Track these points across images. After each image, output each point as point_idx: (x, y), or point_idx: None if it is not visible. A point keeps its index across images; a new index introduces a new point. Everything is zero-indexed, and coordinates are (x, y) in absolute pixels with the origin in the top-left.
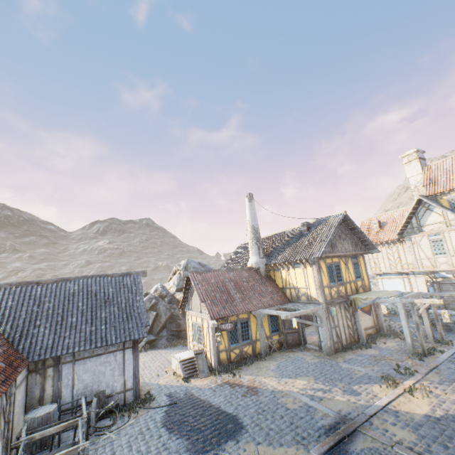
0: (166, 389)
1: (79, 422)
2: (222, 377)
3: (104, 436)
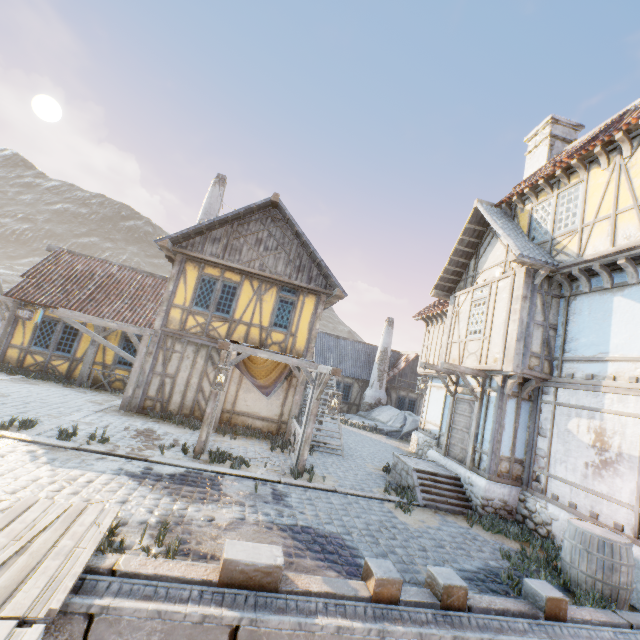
0: None
1: None
2: None
3: None
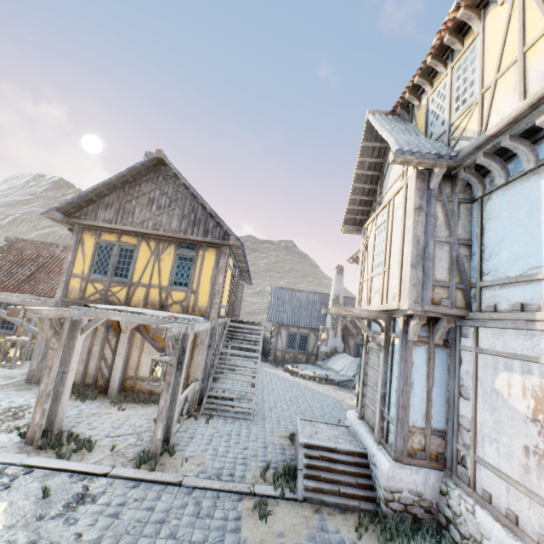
0: None
1: None
2: None
3: None
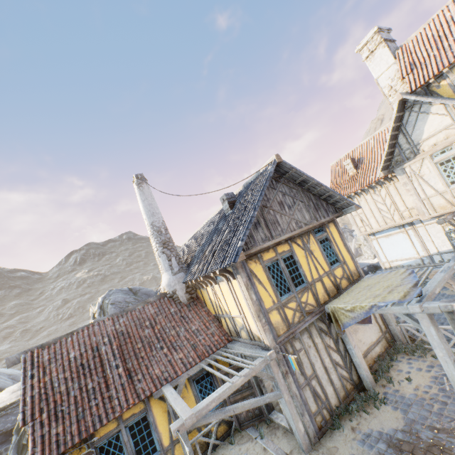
0: None
1: None
2: None
3: None
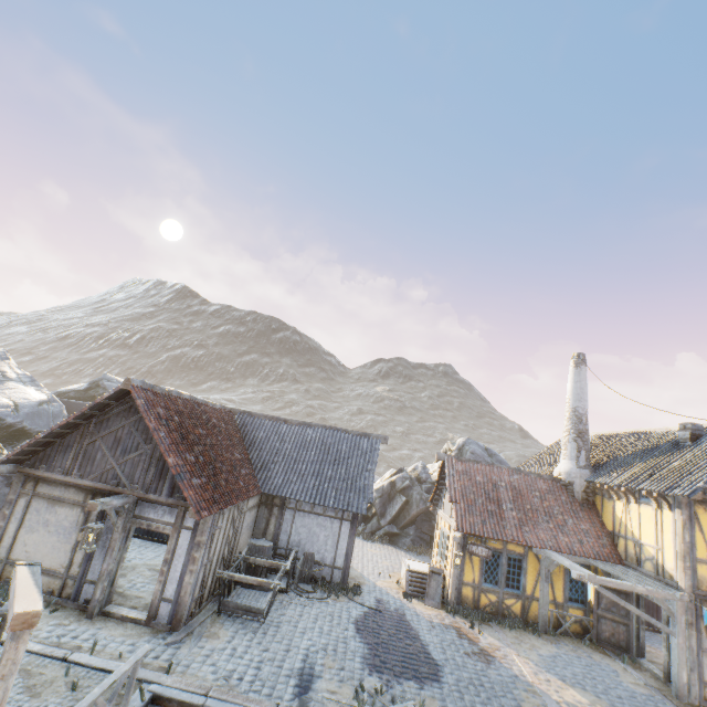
0: (379, 593)
1: (281, 567)
2: (455, 619)
3: (301, 597)
